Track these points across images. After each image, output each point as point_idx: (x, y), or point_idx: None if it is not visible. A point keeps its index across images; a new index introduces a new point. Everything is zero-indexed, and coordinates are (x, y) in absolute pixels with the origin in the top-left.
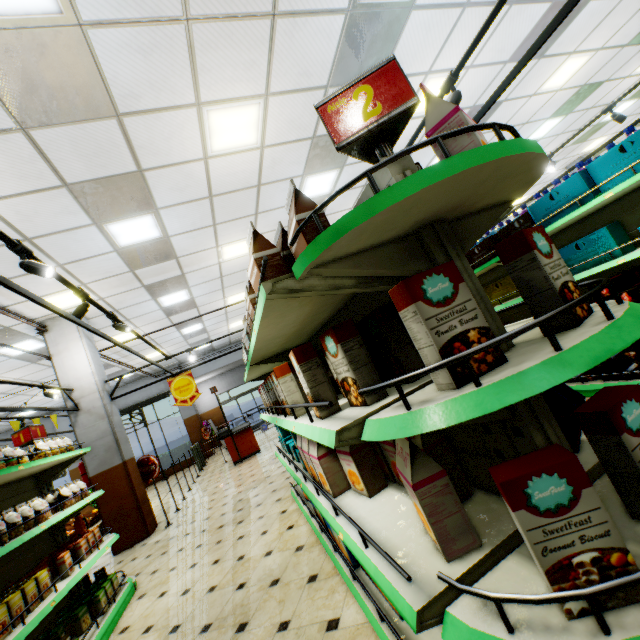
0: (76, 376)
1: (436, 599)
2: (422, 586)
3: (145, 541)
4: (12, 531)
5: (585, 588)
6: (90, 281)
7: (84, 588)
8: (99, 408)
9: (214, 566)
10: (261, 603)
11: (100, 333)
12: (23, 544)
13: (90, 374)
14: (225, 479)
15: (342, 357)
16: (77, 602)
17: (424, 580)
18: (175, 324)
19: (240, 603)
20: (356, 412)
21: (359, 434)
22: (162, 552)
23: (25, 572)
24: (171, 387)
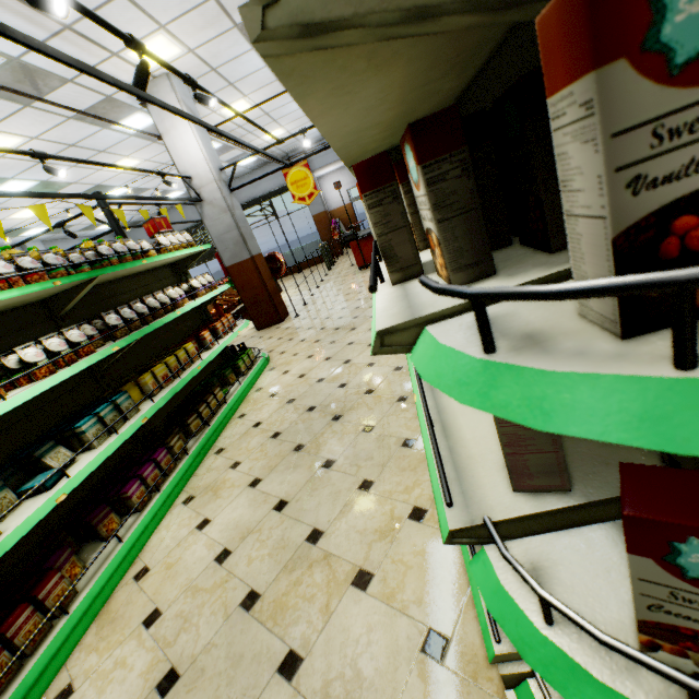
0: (190, 162)
1: (479, 527)
2: (469, 505)
3: (279, 325)
4: (155, 313)
5: (697, 682)
6: (168, 21)
7: (232, 354)
8: (220, 201)
9: (325, 362)
10: (355, 405)
11: (173, 110)
12: (176, 319)
13: (203, 160)
14: (348, 283)
15: (423, 193)
16: (225, 364)
17: (475, 499)
18: (284, 91)
19: (339, 399)
20: (430, 295)
21: (416, 340)
22: (289, 338)
23: (183, 339)
24: (287, 181)
